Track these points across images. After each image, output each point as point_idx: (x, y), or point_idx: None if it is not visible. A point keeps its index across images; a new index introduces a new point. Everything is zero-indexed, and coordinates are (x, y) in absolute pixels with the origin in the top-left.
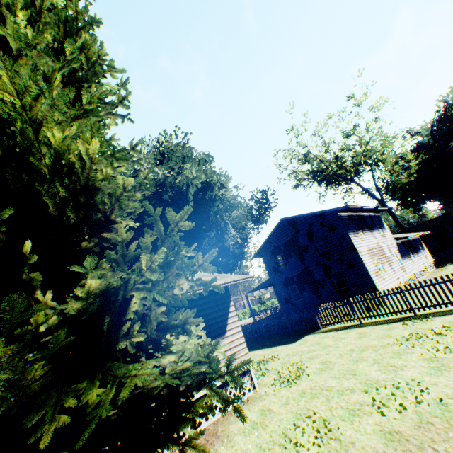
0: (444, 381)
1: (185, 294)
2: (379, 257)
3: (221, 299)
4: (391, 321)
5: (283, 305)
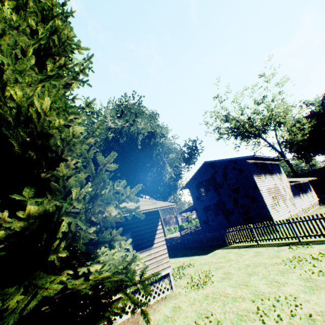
0: (315, 299)
1: (114, 218)
2: (275, 195)
3: (152, 219)
4: (281, 245)
5: (202, 225)
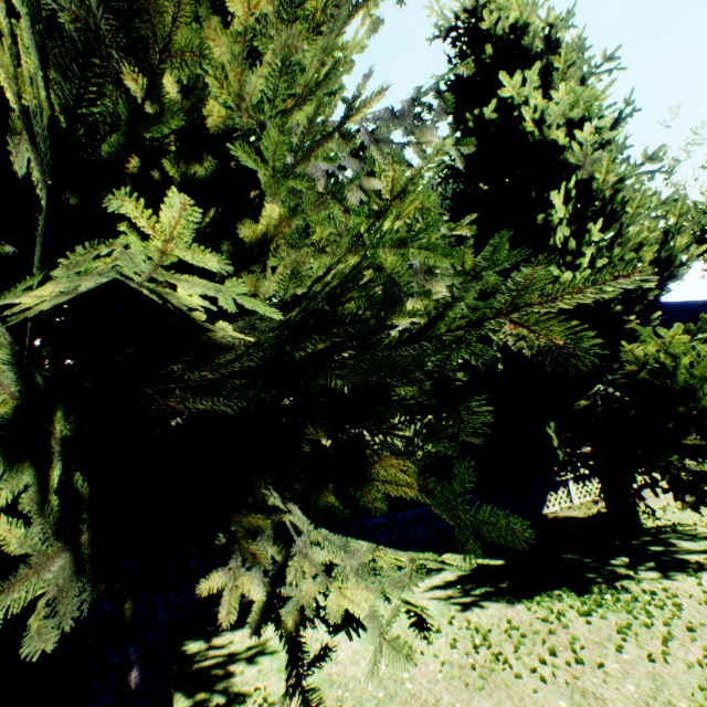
0: None
1: None
2: None
3: None
4: None
5: None
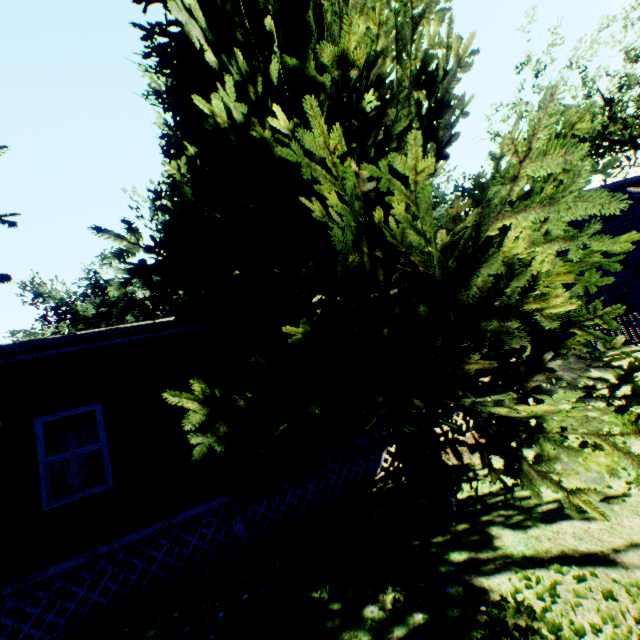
0: None
1: None
2: None
3: None
4: None
5: None
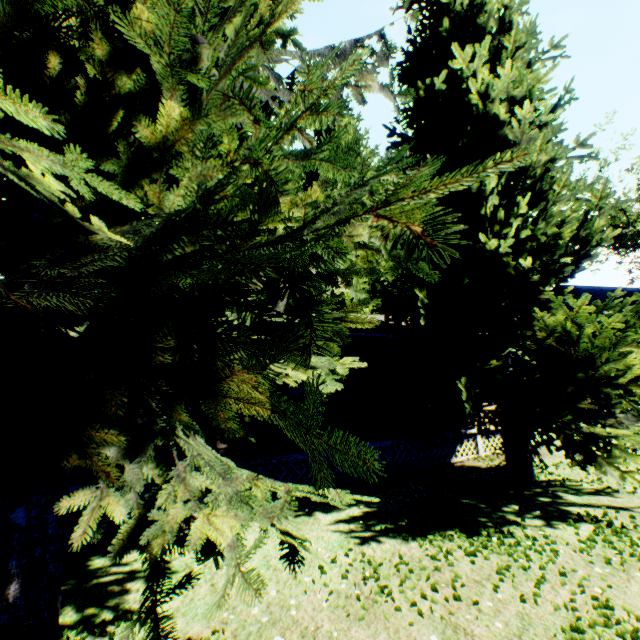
0: None
1: None
2: None
3: None
4: None
5: None
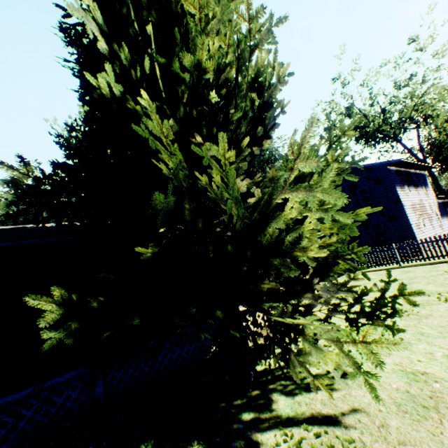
0: None
1: None
2: (420, 213)
3: None
4: (434, 263)
5: None
